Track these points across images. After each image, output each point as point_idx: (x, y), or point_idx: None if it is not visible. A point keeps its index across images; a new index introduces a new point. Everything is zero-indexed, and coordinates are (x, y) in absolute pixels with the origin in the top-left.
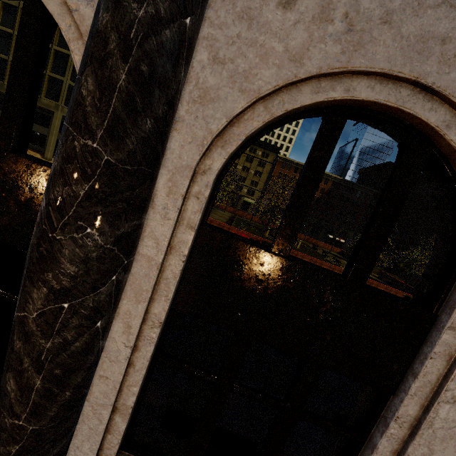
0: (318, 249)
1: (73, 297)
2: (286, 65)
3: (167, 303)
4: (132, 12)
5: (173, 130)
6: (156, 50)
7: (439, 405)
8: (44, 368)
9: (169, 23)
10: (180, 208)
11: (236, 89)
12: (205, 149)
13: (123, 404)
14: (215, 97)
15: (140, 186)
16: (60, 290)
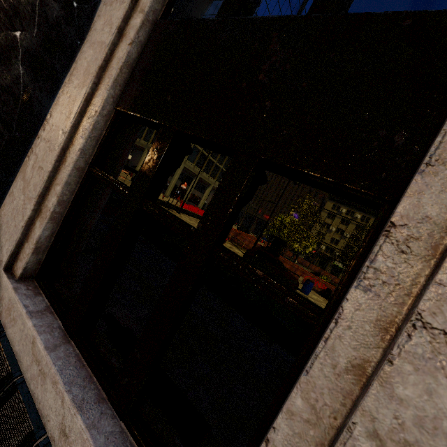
0: None
1: None
2: None
3: (106, 90)
4: None
5: None
6: None
7: None
8: None
9: None
10: None
11: None
12: None
13: (46, 206)
14: None
15: None
16: None
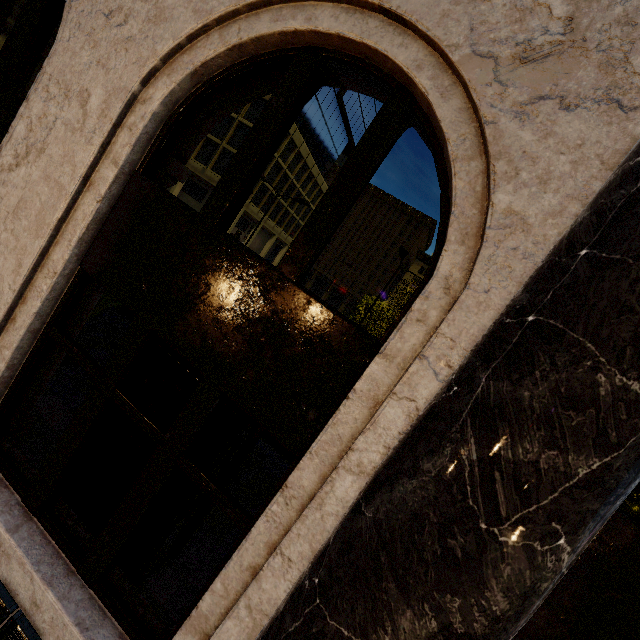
0: None
1: None
2: None
3: None
4: None
5: None
6: None
7: None
8: None
9: None
10: None
11: None
12: None
13: None
14: None
15: None
16: (460, 635)
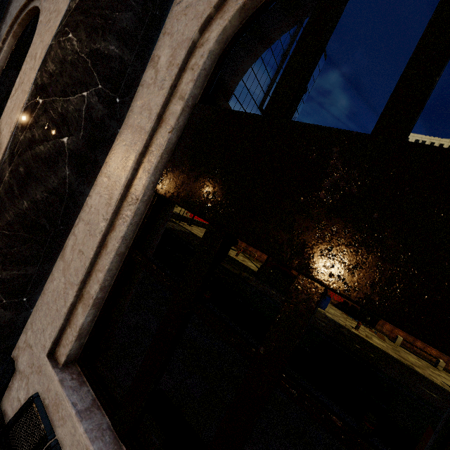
0: None
1: (47, 95)
2: None
3: (147, 178)
4: None
5: (182, 16)
6: None
7: None
8: (14, 160)
9: None
10: (175, 79)
11: None
12: (203, 19)
13: (88, 292)
14: None
15: (120, 12)
16: (40, 86)
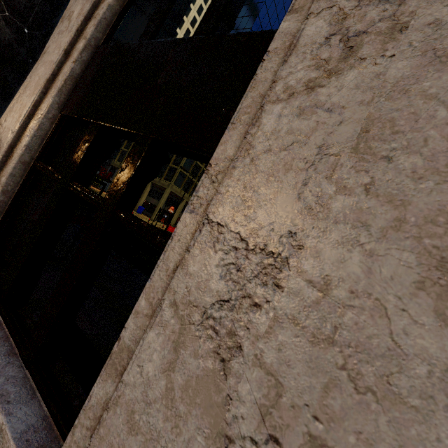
0: None
1: None
2: None
3: (51, 98)
4: None
5: None
6: None
7: (262, 109)
8: None
9: None
10: (81, 25)
11: None
12: None
13: None
14: None
15: None
16: None
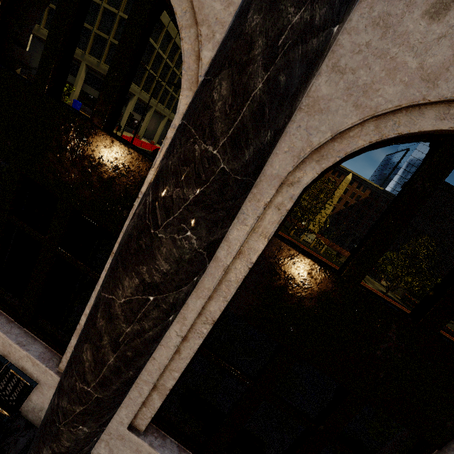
0: (342, 257)
1: (159, 292)
2: (415, 84)
3: (224, 304)
4: (287, 17)
5: None
6: (298, 59)
7: None
8: (119, 348)
9: (318, 32)
10: (259, 216)
11: (350, 103)
12: (300, 161)
13: (163, 384)
14: (324, 108)
15: (241, 196)
16: (150, 283)
